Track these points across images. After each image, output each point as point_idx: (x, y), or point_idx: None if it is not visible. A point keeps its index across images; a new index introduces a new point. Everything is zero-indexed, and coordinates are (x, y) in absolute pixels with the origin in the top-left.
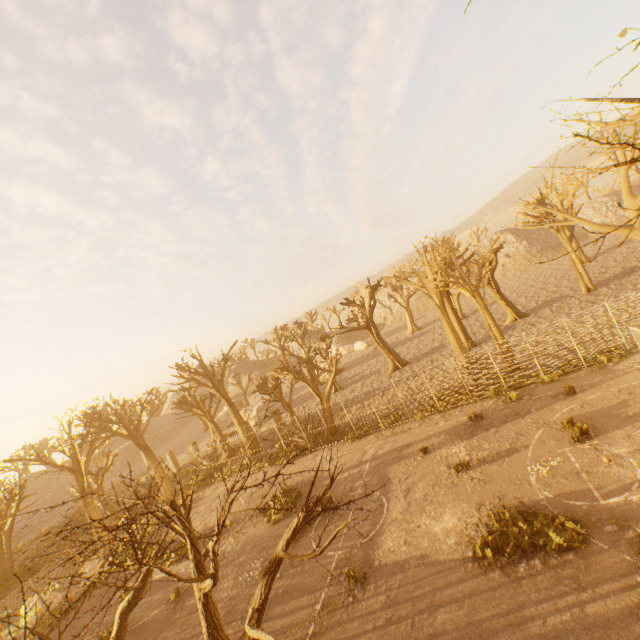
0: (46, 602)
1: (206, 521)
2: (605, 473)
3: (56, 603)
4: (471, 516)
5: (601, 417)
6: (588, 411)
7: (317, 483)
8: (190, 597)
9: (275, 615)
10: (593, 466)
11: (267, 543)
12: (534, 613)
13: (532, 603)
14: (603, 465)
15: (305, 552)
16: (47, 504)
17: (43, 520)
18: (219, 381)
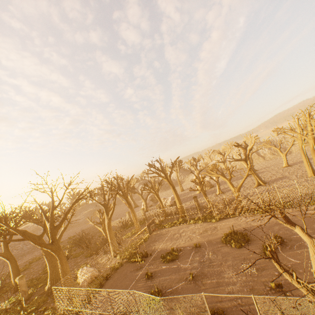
0: (92, 271)
1: (177, 244)
2: None
3: (96, 273)
4: None
5: None
6: None
7: (254, 230)
8: (204, 279)
9: (302, 294)
10: None
11: (244, 256)
12: None
13: None
14: None
15: (288, 263)
16: None
17: None
18: (169, 175)
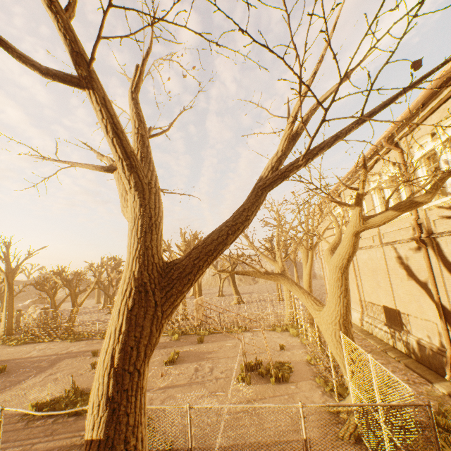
0: None
1: None
2: (152, 381)
3: None
4: (61, 392)
5: (193, 356)
6: (193, 352)
7: (12, 360)
8: None
9: None
10: (153, 377)
11: None
12: (6, 446)
13: (14, 440)
14: (158, 378)
15: None
16: None
17: None
18: (13, 269)
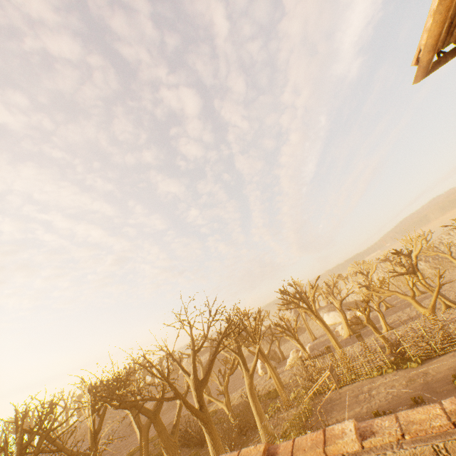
0: None
1: (375, 407)
2: None
3: None
4: None
5: None
6: None
7: None
8: None
9: None
10: None
11: None
12: None
13: None
14: None
15: None
16: (115, 434)
17: (118, 446)
18: (312, 305)
